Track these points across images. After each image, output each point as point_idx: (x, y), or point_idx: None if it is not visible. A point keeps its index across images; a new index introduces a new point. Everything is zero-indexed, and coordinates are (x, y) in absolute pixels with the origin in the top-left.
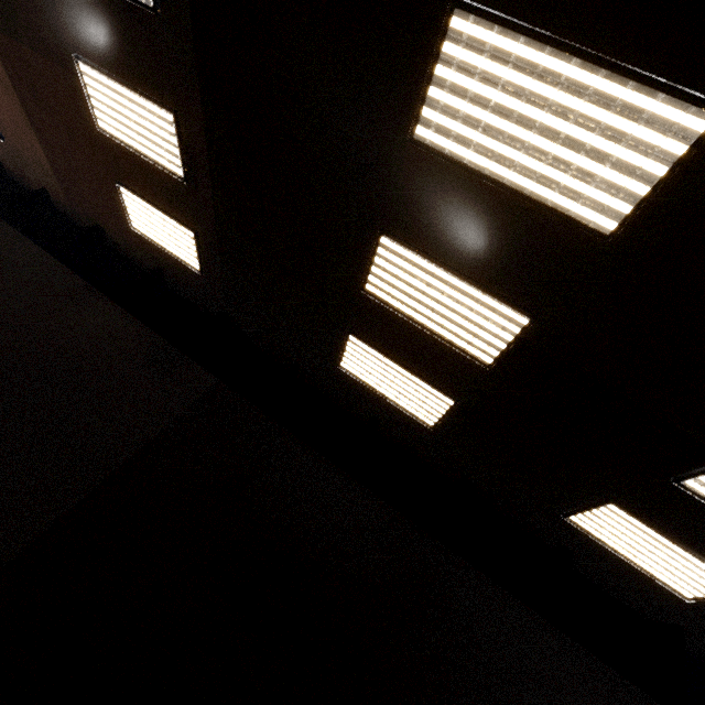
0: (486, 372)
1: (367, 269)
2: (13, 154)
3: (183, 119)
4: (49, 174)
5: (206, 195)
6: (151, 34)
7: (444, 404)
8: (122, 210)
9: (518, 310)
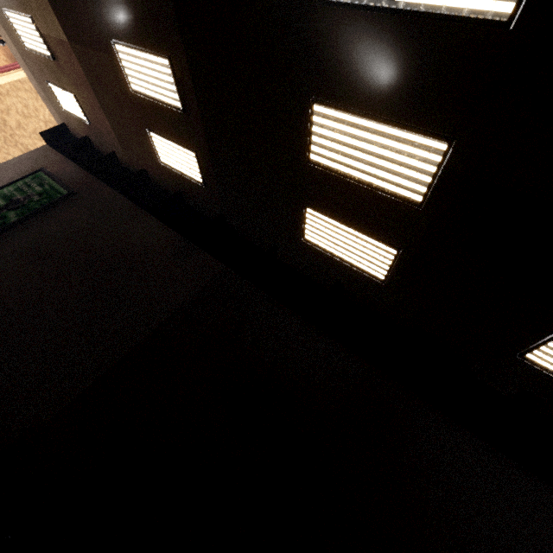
0: (419, 214)
1: (308, 140)
2: (96, 132)
3: (174, 61)
4: (114, 140)
5: (197, 118)
6: (147, 2)
7: (389, 256)
8: (154, 152)
9: (435, 136)
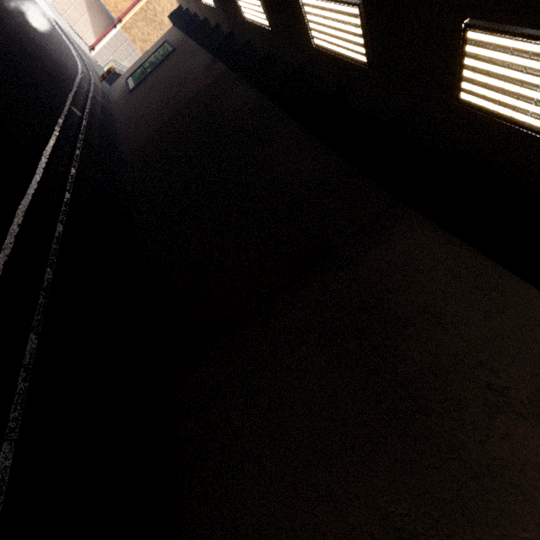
0: None
1: None
2: None
3: None
4: None
5: None
6: None
7: None
8: None
9: None
